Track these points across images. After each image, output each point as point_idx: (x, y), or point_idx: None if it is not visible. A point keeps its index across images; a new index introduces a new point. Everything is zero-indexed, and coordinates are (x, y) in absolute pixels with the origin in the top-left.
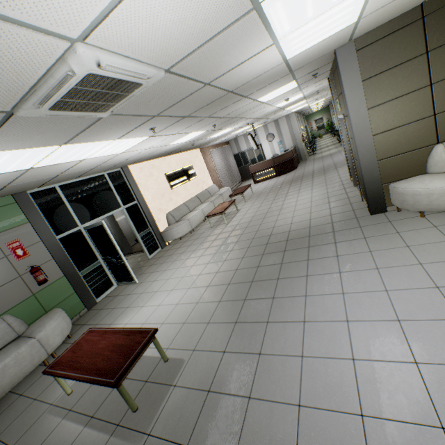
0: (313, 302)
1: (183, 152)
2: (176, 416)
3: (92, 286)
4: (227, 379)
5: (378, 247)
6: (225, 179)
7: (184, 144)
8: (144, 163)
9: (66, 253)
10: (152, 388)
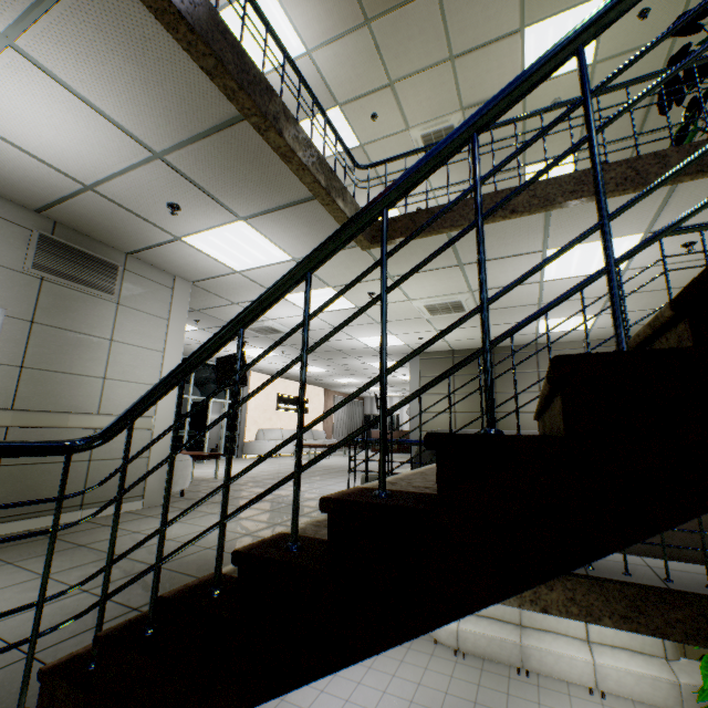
0: None
1: None
2: None
3: None
4: None
5: (386, 653)
6: None
7: None
8: None
9: None
10: None
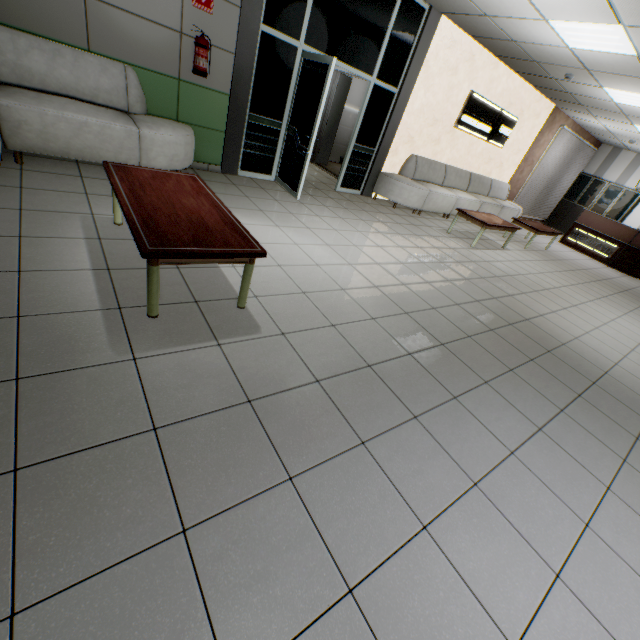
0: (517, 477)
1: (530, 86)
2: (183, 378)
3: (247, 148)
4: (285, 417)
5: None
6: (529, 194)
7: (559, 59)
8: (466, 38)
9: (254, 65)
10: (194, 316)
